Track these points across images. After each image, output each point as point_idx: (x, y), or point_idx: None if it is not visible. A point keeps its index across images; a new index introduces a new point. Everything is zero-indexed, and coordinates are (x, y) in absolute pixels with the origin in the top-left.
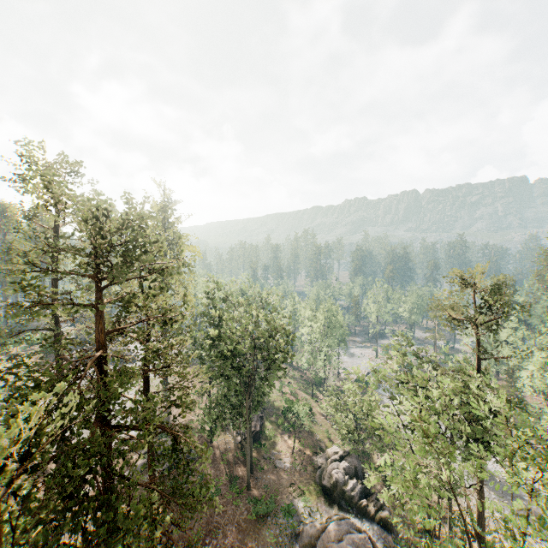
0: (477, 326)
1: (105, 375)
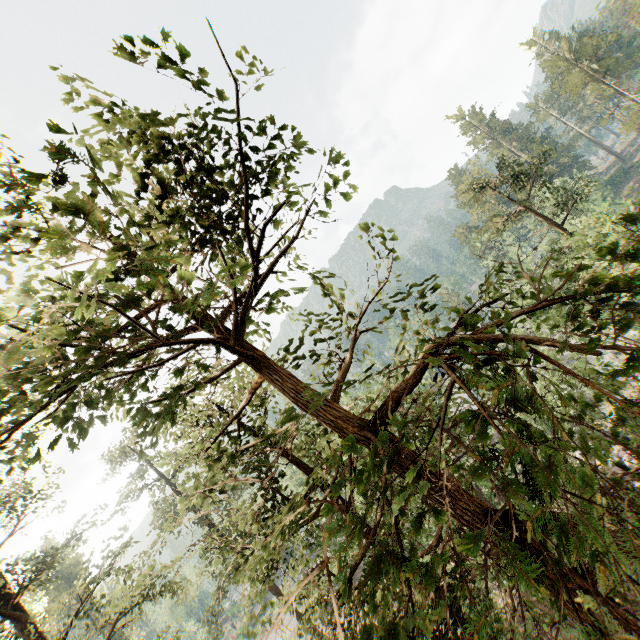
0: (526, 208)
1: (436, 473)
